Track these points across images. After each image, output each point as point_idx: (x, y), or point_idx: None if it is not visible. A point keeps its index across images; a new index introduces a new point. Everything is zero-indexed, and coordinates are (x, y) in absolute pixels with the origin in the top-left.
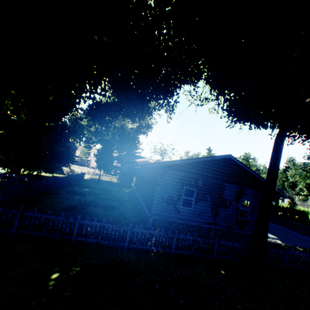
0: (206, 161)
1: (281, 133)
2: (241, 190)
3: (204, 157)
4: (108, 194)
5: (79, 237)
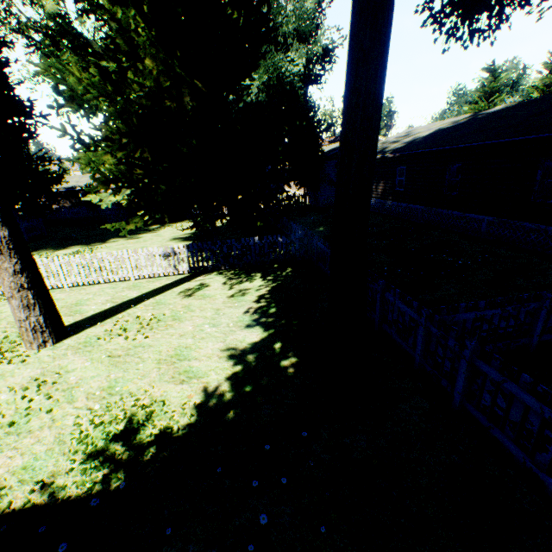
0: None
1: None
2: None
3: None
4: (369, 228)
5: None
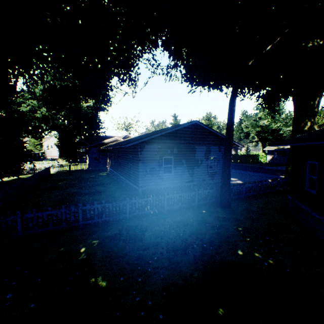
0: (177, 130)
1: (233, 96)
2: (208, 149)
3: (174, 126)
4: (87, 182)
5: (85, 221)
